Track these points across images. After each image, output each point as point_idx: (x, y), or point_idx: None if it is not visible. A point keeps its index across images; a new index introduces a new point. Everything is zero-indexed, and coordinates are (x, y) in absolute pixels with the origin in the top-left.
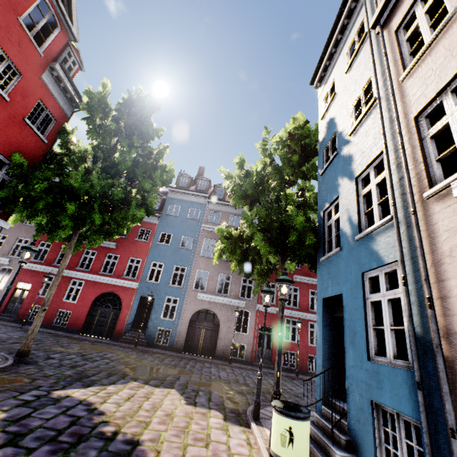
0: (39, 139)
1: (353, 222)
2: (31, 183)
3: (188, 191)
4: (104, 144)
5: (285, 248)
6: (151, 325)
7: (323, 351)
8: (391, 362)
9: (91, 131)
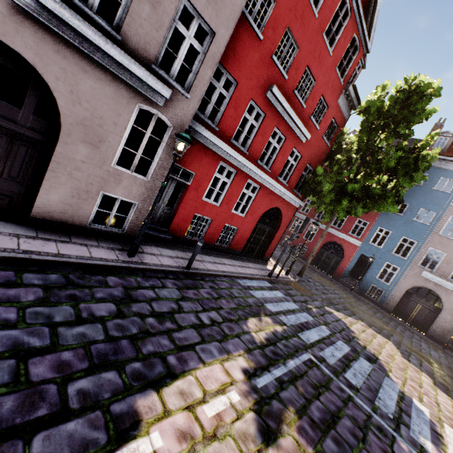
0: (326, 145)
1: None
2: (324, 186)
3: (445, 156)
4: (370, 141)
5: None
6: (365, 280)
7: None
8: None
9: (362, 131)
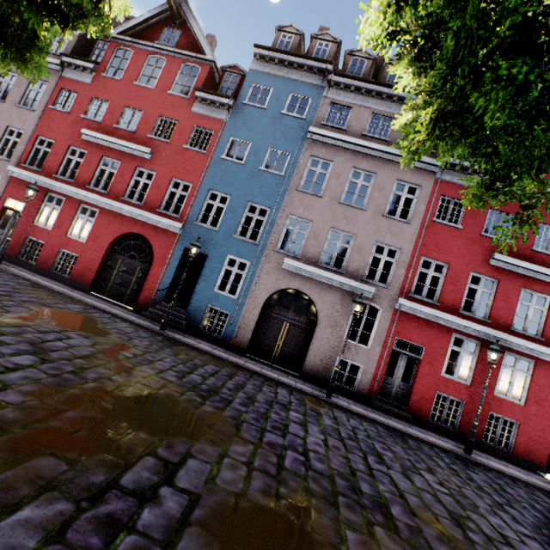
0: None
1: None
2: None
3: (292, 55)
4: None
5: None
6: (196, 300)
7: None
8: None
9: None
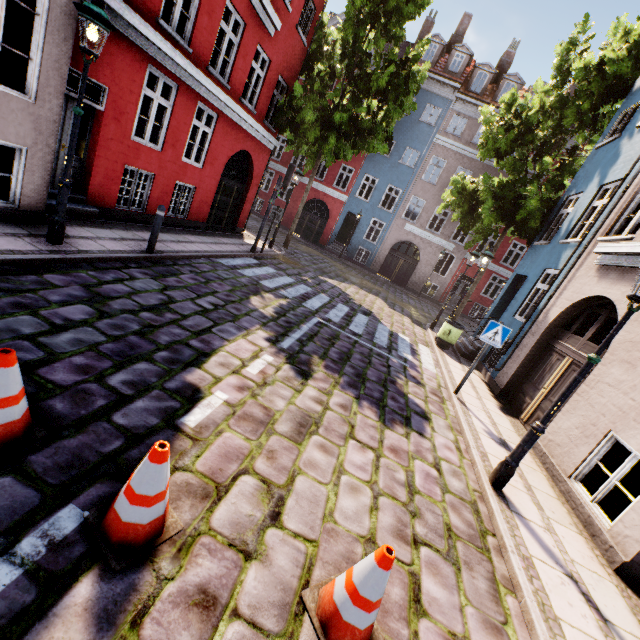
0: (302, 44)
1: (570, 227)
2: (306, 116)
3: (433, 74)
4: (358, 43)
5: (513, 217)
6: (353, 243)
7: (495, 307)
8: (521, 320)
9: (348, 22)
